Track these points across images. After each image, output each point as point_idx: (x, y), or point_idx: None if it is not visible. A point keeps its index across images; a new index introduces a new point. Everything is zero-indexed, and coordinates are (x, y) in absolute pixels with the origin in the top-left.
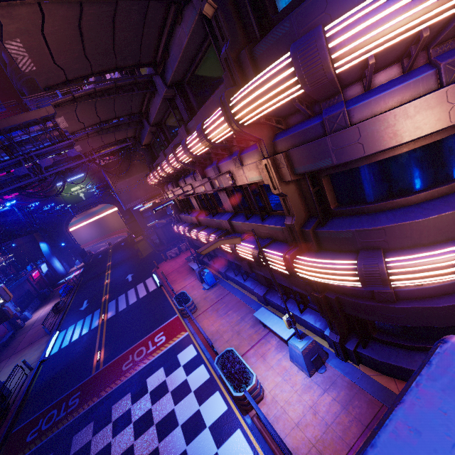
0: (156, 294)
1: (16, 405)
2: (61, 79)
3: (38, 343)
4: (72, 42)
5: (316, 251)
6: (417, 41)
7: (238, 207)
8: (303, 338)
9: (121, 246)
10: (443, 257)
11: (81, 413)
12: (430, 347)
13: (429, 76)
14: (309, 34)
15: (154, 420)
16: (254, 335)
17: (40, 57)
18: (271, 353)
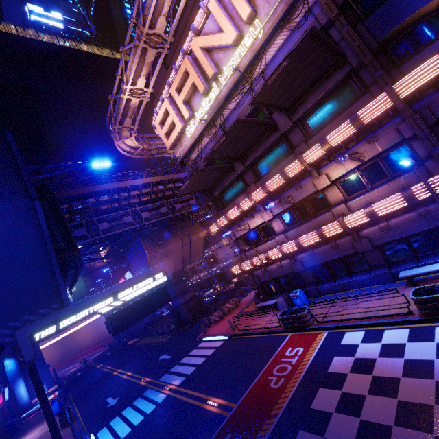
0: (231, 343)
1: None
2: (261, 100)
3: None
4: (290, 75)
5: None
6: None
7: (347, 195)
8: None
9: (110, 354)
10: None
11: None
12: None
13: None
14: None
15: (395, 376)
16: None
17: (277, 78)
18: None
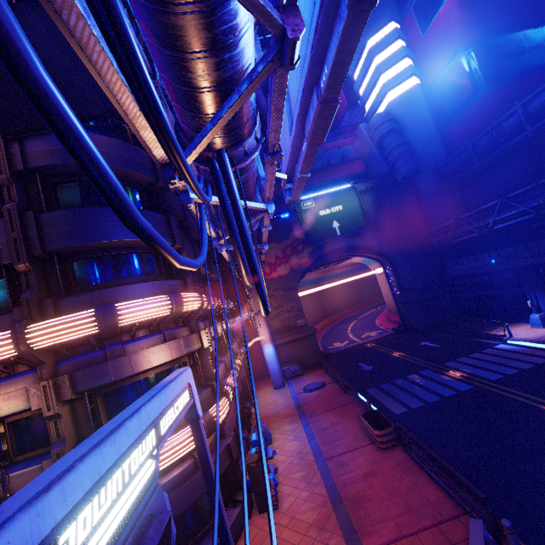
0: None
1: None
2: None
3: None
4: None
5: None
6: (155, 321)
7: None
8: None
9: None
10: (180, 435)
11: None
12: None
13: (161, 336)
14: (108, 305)
15: None
16: None
17: None
18: None
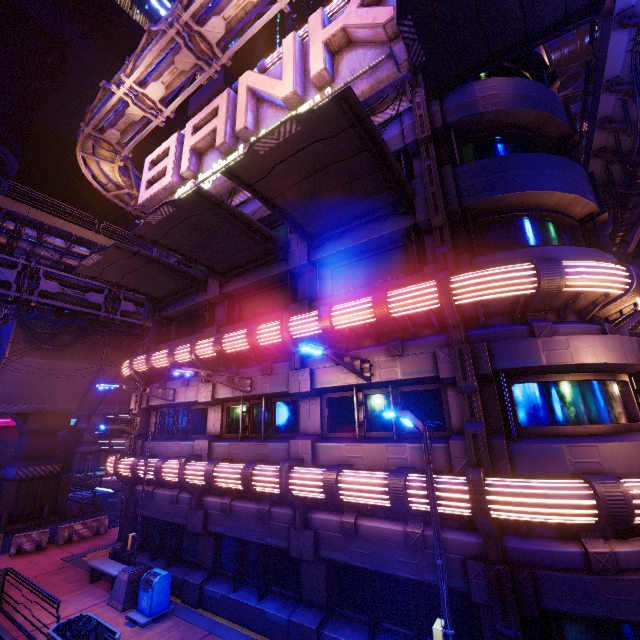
0: None
1: None
2: (250, 180)
3: None
4: (310, 166)
5: (509, 475)
6: (597, 301)
7: (329, 428)
8: None
9: None
10: None
11: None
12: None
13: (598, 328)
14: (549, 258)
15: None
16: None
17: (279, 151)
18: None
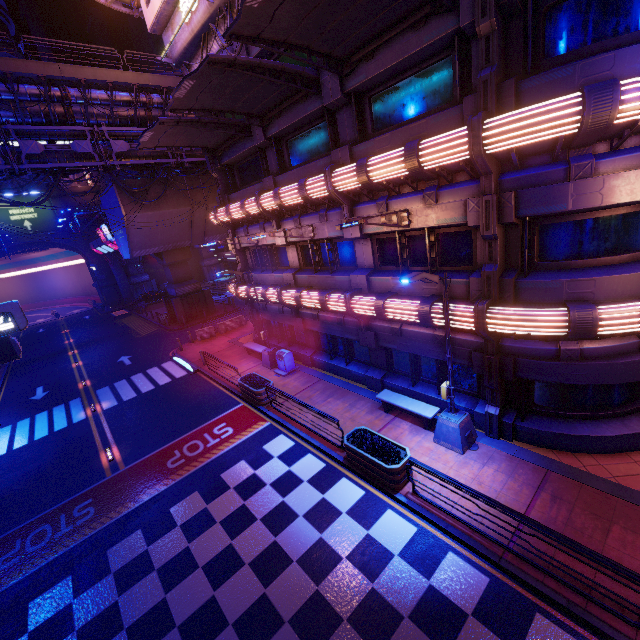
0: (190, 381)
1: None
2: (255, 32)
3: None
4: None
5: (511, 303)
6: None
7: (380, 263)
8: (457, 412)
9: (86, 319)
10: None
11: (108, 523)
12: (589, 414)
13: None
14: (607, 83)
15: (256, 515)
16: (375, 420)
17: None
18: (406, 437)
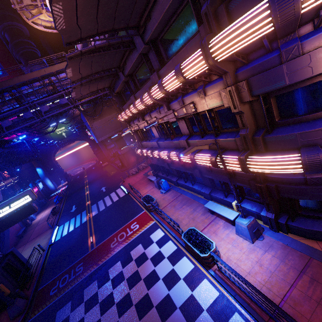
0: (125, 198)
1: (38, 273)
2: (77, 37)
3: (45, 234)
4: (91, 7)
5: (263, 152)
6: None
7: (193, 131)
8: (247, 217)
9: (93, 169)
10: None
11: (86, 275)
12: None
13: None
14: None
15: (141, 277)
16: (205, 219)
17: (69, 18)
18: (220, 230)
